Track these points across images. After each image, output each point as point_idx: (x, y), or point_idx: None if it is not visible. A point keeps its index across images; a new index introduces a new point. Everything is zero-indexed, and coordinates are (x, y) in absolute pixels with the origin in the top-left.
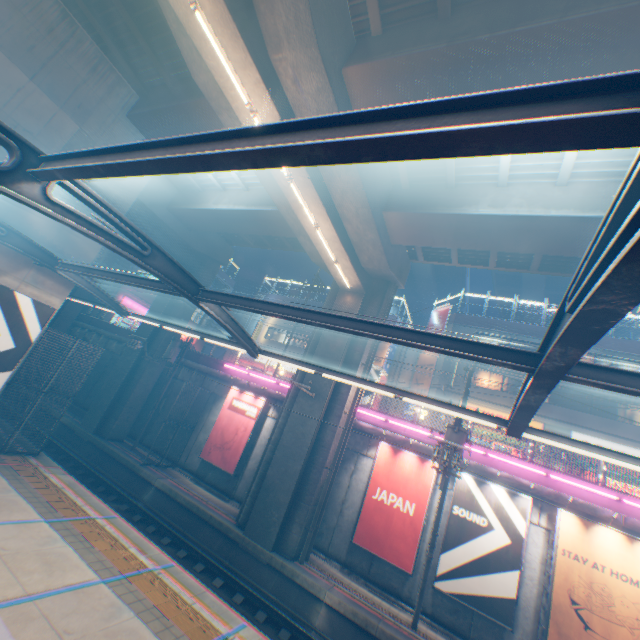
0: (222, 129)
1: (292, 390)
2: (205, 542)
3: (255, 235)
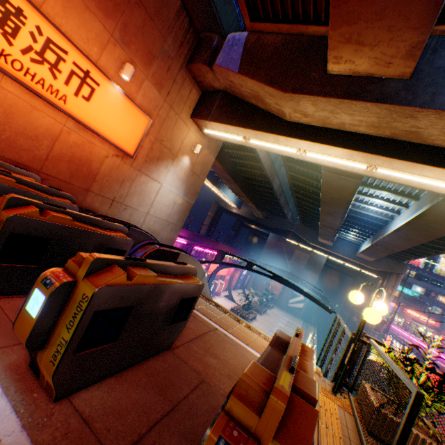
0: None
1: None
2: None
3: None
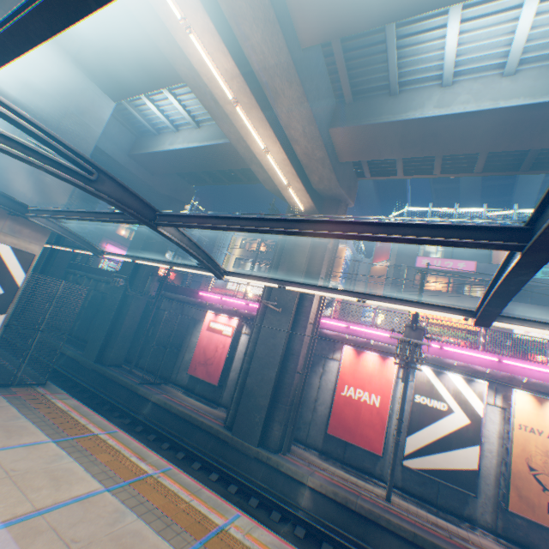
0: (163, 61)
1: (260, 308)
2: (199, 444)
3: (212, 173)
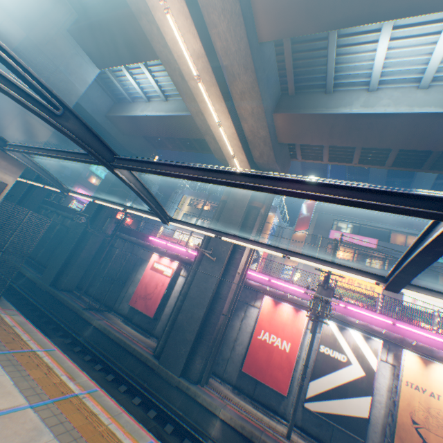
0: (143, 39)
1: (198, 256)
2: (129, 368)
3: (173, 140)
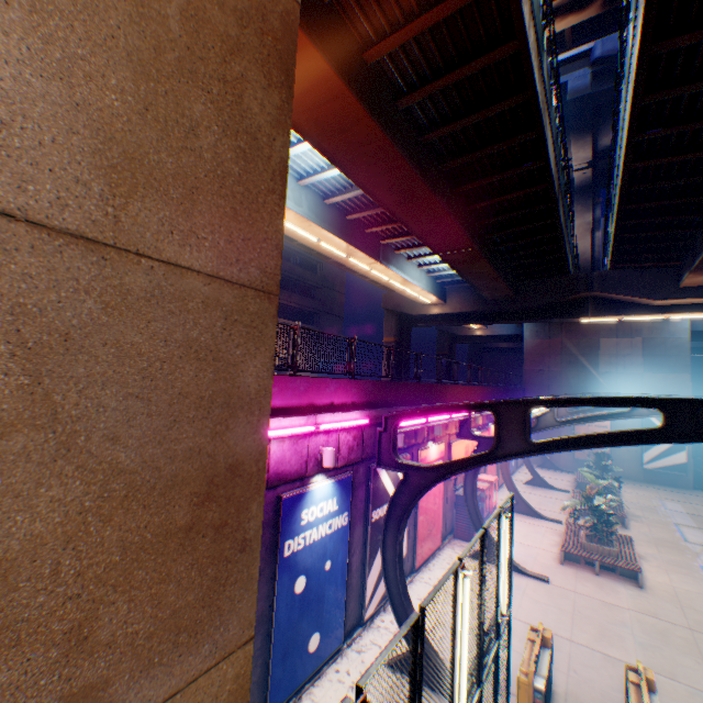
0: None
1: None
2: None
3: None
